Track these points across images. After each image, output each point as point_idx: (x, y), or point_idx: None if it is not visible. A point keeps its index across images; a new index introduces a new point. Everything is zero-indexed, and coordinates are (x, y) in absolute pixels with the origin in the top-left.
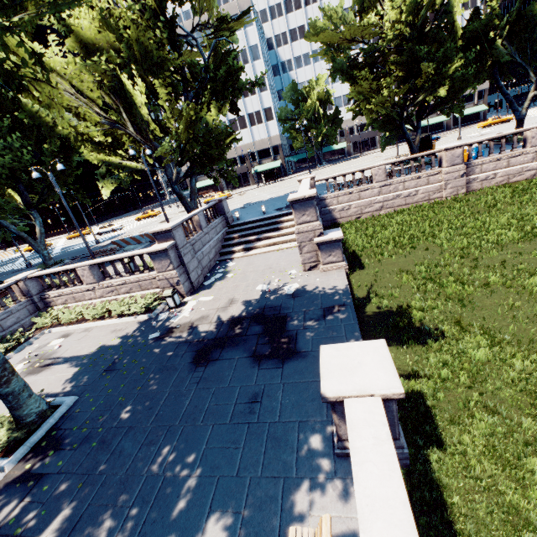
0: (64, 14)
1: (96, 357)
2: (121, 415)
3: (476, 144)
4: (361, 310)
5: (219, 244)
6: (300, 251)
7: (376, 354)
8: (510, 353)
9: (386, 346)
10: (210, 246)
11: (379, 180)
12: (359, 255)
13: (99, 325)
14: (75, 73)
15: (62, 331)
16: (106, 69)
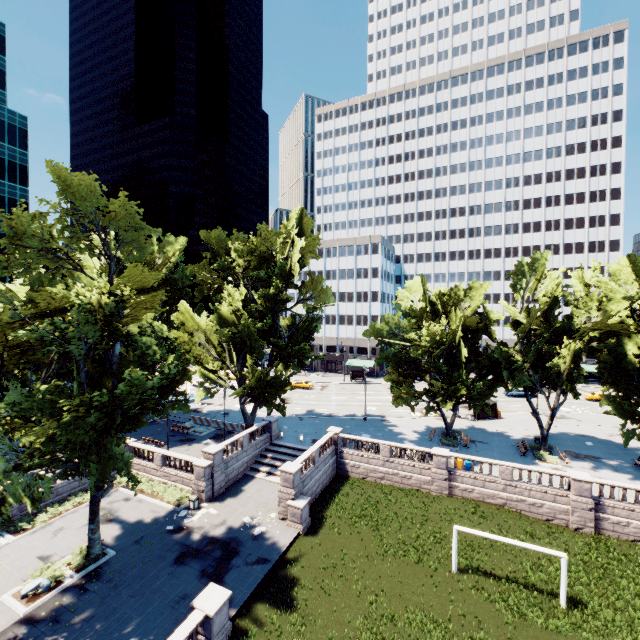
0: (216, 305)
1: (136, 528)
2: (129, 575)
3: (527, 434)
4: (279, 568)
5: (253, 459)
6: (279, 504)
7: (222, 596)
8: (302, 633)
9: (229, 595)
10: (243, 461)
11: (384, 455)
12: (323, 521)
13: (148, 500)
14: (210, 330)
15: (128, 493)
16: (226, 334)
